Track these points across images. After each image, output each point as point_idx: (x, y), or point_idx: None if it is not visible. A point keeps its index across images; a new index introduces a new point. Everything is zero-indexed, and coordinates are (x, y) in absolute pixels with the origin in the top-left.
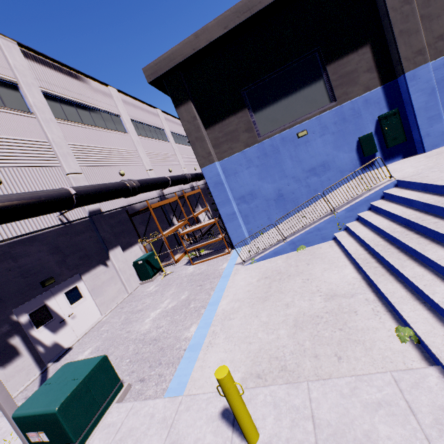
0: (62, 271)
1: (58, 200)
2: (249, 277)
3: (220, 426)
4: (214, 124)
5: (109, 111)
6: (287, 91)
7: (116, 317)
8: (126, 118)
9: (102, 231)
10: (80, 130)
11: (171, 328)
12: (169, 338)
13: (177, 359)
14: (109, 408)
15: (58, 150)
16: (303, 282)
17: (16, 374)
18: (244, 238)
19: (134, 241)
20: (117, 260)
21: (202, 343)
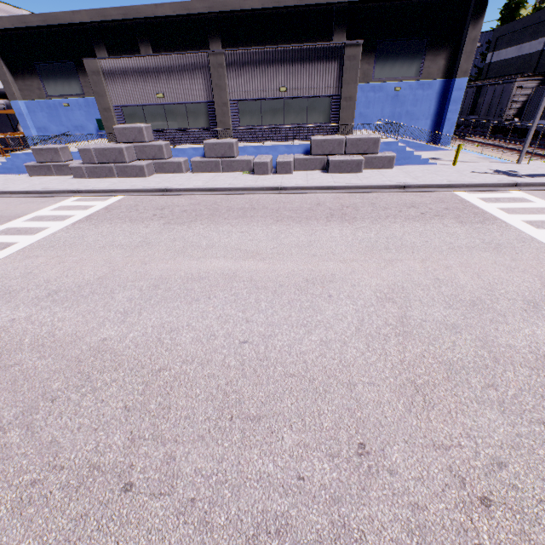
0: None
1: None
2: None
3: None
4: (18, 76)
5: None
6: (61, 77)
7: None
8: None
9: None
10: None
11: None
12: None
13: None
14: None
15: None
16: None
17: None
18: None
19: None
20: None
21: None
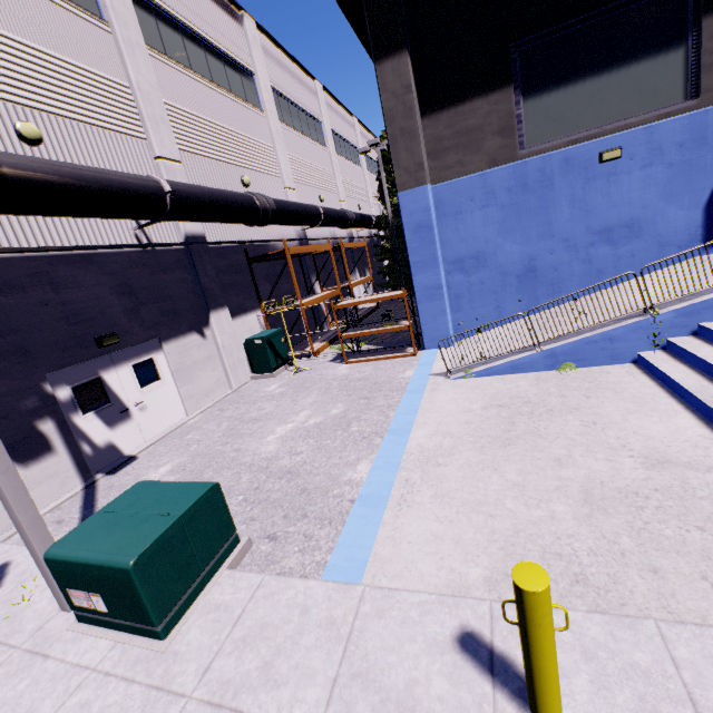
0: (131, 328)
1: (141, 195)
2: (464, 399)
3: (460, 666)
4: (439, 109)
5: (238, 60)
6: (603, 62)
7: (213, 423)
8: (264, 83)
9: (203, 275)
10: (185, 82)
11: (319, 459)
12: (317, 476)
13: (339, 515)
14: (215, 575)
15: (145, 107)
16: (585, 425)
17: (45, 480)
18: (446, 335)
19: (251, 306)
20: (221, 330)
21: (388, 497)
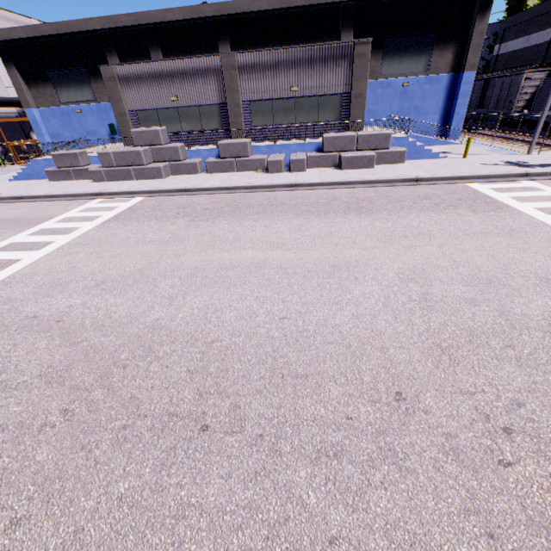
0: None
1: None
2: None
3: None
4: (32, 84)
5: None
6: (73, 83)
7: None
8: None
9: None
10: None
11: None
12: None
13: None
14: None
15: None
16: None
17: None
18: None
19: None
20: None
21: None
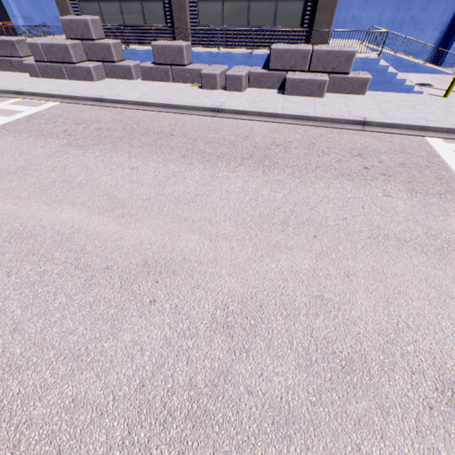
0: None
1: None
2: None
3: None
4: None
5: None
6: None
7: None
8: None
9: None
10: None
11: None
12: None
13: None
14: None
15: None
16: None
17: None
18: None
19: None
20: None
21: None
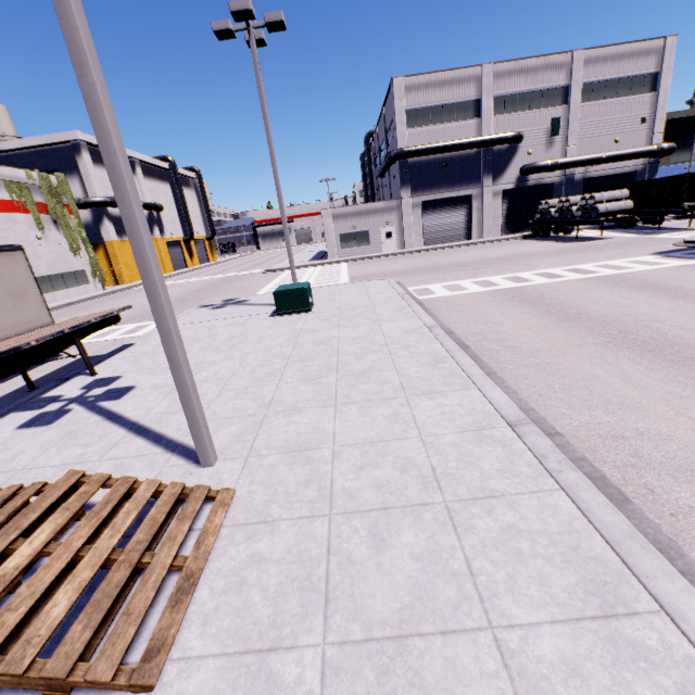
0: None
1: None
2: None
3: None
4: None
5: None
6: (686, 148)
7: None
8: None
9: None
10: None
11: None
12: None
13: None
14: None
15: None
16: None
17: None
18: None
19: None
20: None
21: None
